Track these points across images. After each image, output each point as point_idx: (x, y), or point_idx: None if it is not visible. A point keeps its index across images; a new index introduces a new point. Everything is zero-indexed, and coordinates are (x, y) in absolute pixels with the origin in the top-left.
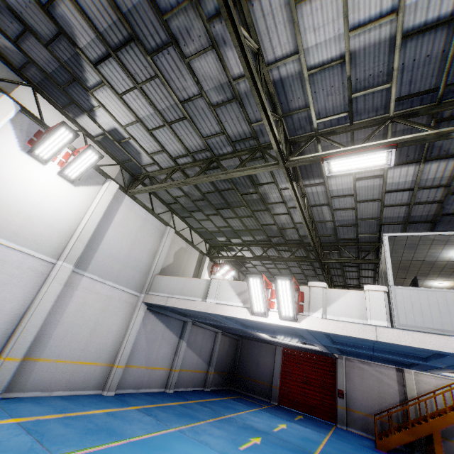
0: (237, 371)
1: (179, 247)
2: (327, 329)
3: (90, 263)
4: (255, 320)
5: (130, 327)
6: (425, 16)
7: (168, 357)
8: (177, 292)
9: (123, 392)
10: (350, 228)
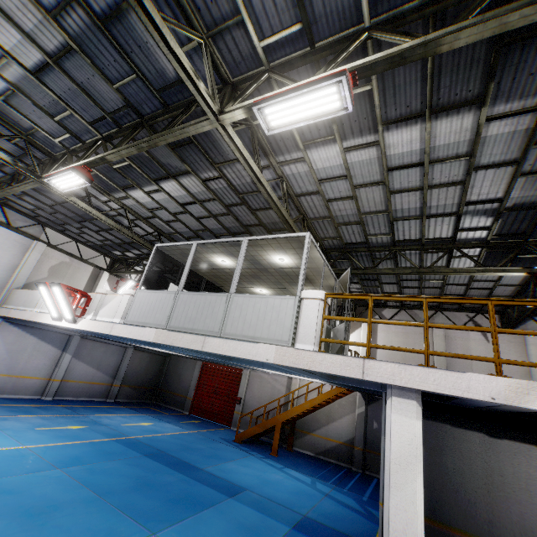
0: (162, 386)
1: (58, 262)
2: (89, 328)
3: None
4: (54, 324)
5: None
6: (31, 59)
7: (45, 368)
8: (22, 304)
9: None
10: (200, 239)
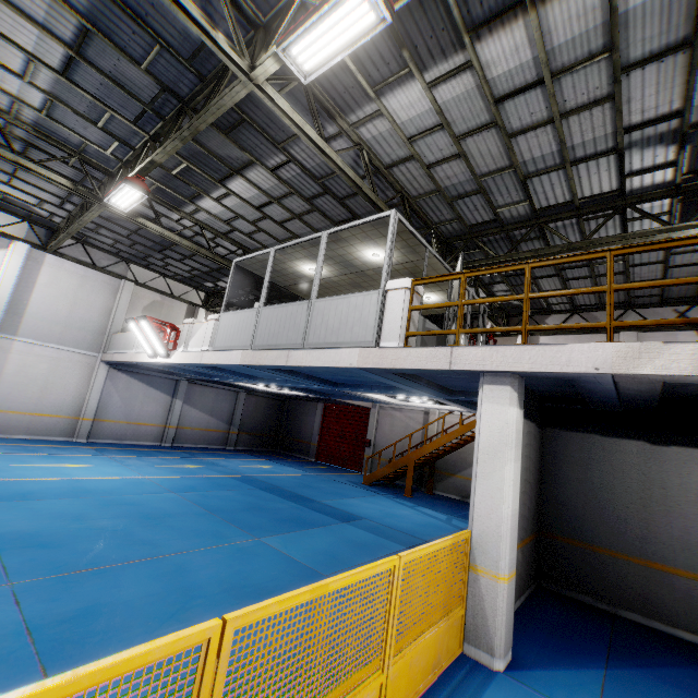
0: (284, 433)
1: (150, 302)
2: (182, 360)
3: (20, 328)
4: (151, 362)
5: (91, 385)
6: (55, 57)
7: (159, 415)
8: (122, 348)
9: (101, 442)
10: None
